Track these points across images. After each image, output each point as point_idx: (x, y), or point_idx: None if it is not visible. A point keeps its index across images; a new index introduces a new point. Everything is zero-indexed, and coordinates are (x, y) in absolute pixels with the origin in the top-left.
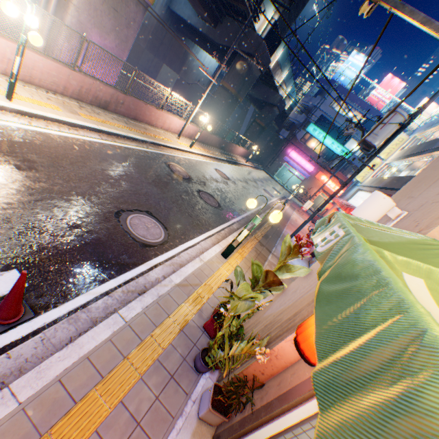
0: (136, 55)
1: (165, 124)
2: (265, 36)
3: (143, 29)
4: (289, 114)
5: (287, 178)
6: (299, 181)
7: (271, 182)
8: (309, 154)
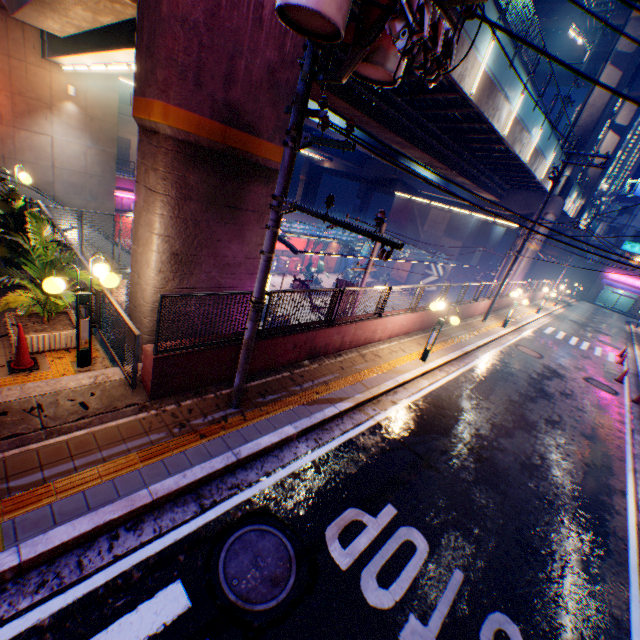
0: (465, 251)
1: (537, 297)
2: (575, 215)
3: (471, 236)
4: (587, 234)
5: (611, 299)
6: (629, 300)
7: (600, 310)
8: (634, 271)
